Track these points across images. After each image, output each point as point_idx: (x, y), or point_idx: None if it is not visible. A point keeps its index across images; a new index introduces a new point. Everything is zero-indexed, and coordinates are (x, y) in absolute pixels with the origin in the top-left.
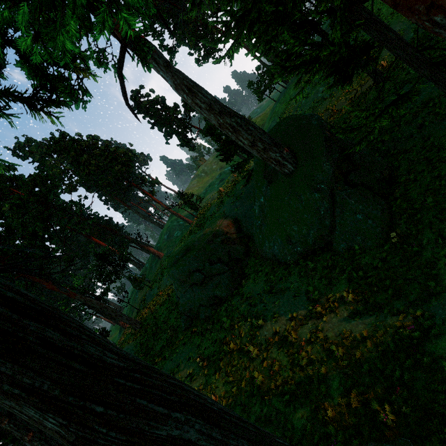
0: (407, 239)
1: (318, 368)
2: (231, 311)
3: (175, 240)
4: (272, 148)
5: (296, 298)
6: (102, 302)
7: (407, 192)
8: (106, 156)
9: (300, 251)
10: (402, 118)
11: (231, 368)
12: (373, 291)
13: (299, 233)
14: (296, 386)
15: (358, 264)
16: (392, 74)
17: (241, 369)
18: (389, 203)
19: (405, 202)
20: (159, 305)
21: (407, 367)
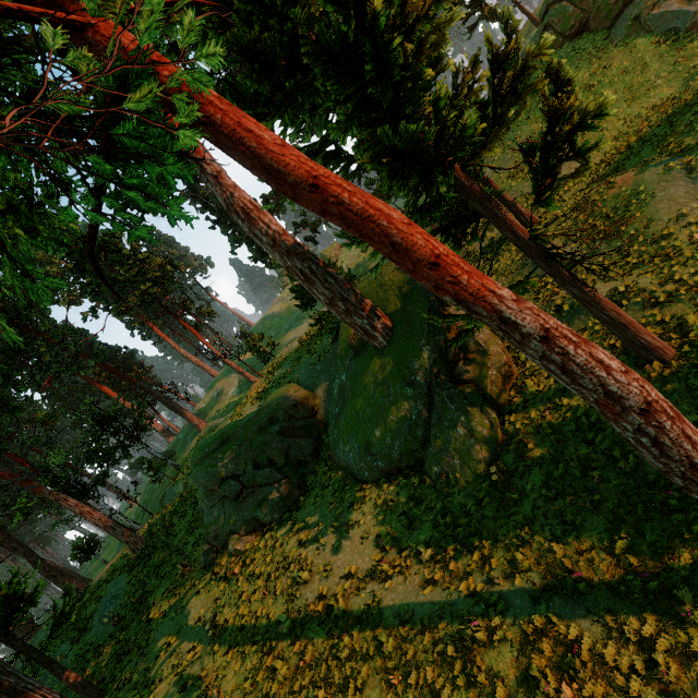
0: (512, 477)
1: (359, 666)
2: (273, 549)
3: (228, 403)
4: (358, 312)
5: (363, 542)
6: (93, 495)
7: (525, 405)
8: (130, 266)
9: (382, 467)
10: (543, 289)
11: (251, 647)
12: (457, 550)
13: (381, 441)
14: (327, 691)
15: (450, 502)
16: (543, 220)
17: (264, 650)
18: (503, 415)
19: (519, 420)
20: (179, 516)
21: (459, 684)
